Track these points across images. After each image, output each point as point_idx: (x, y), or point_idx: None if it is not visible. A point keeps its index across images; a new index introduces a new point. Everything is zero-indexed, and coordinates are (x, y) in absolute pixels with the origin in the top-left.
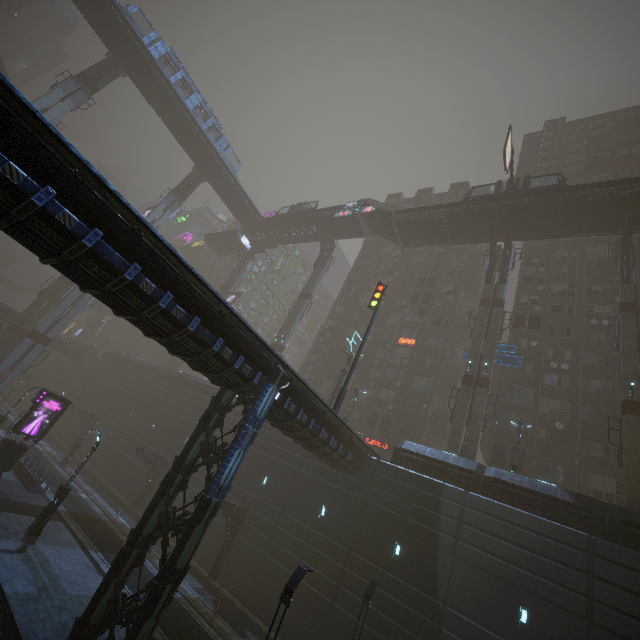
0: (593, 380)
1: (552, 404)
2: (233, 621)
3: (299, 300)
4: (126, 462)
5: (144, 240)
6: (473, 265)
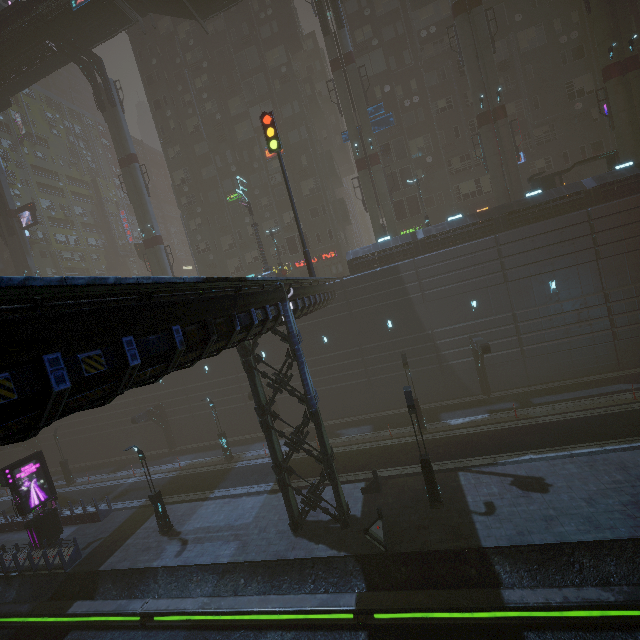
0: (439, 102)
1: (418, 143)
2: None
3: (125, 170)
4: (120, 434)
5: (155, 296)
6: (283, 7)
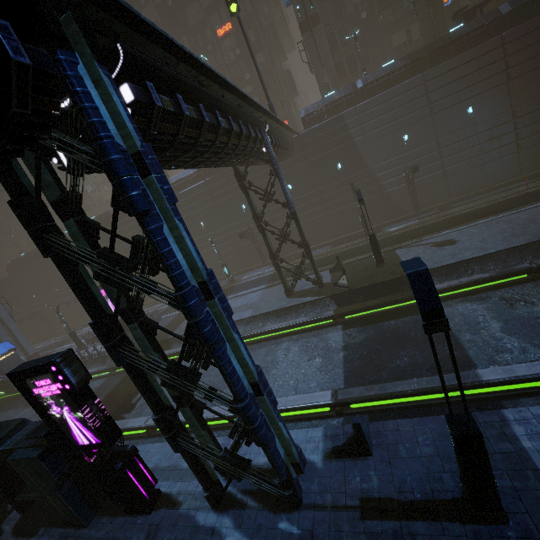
0: None
1: None
2: (297, 257)
3: None
4: None
5: (205, 88)
6: None
